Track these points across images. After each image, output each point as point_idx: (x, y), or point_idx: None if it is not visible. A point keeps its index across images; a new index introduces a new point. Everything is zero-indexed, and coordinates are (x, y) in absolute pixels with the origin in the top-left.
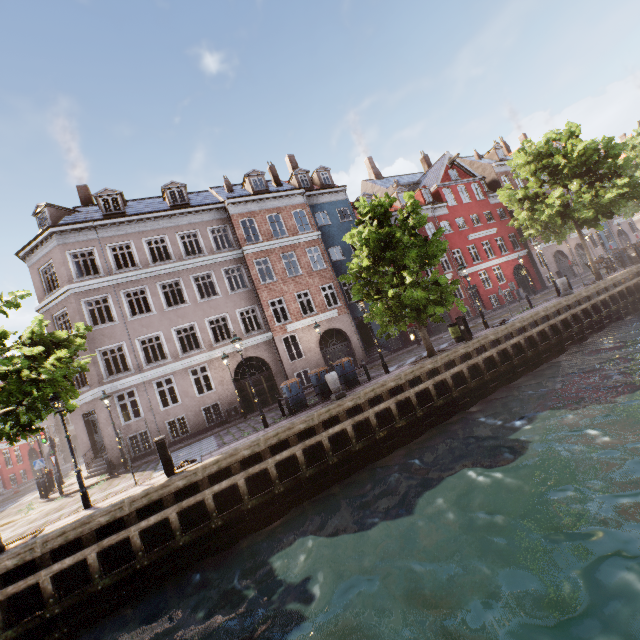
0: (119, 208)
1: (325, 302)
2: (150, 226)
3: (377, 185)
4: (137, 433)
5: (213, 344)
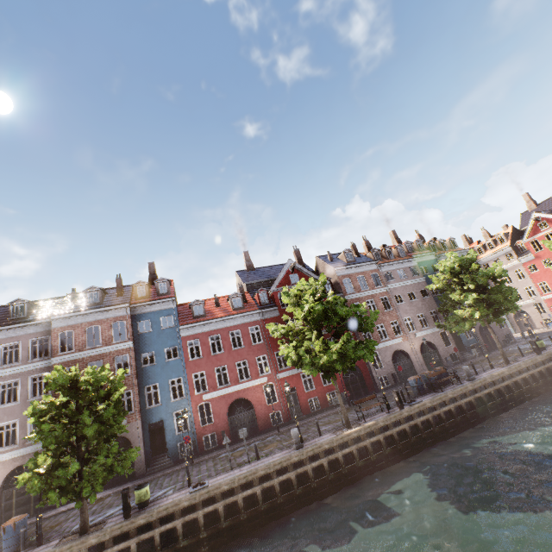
0: None
1: None
2: None
3: (241, 278)
4: None
5: None
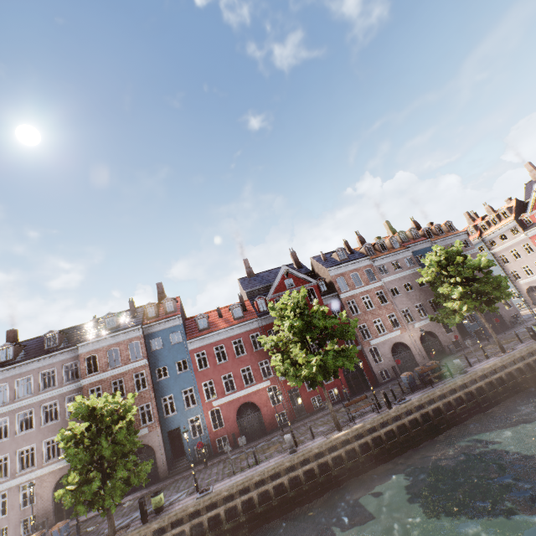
0: (11, 356)
1: (141, 420)
2: (23, 369)
3: (242, 286)
4: None
5: (44, 462)
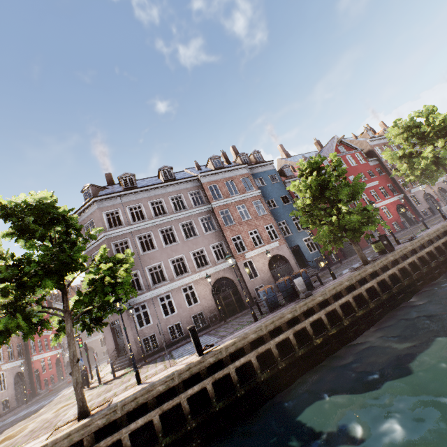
0: (133, 184)
1: (269, 237)
2: (153, 193)
3: (289, 160)
4: (148, 336)
5: (196, 269)
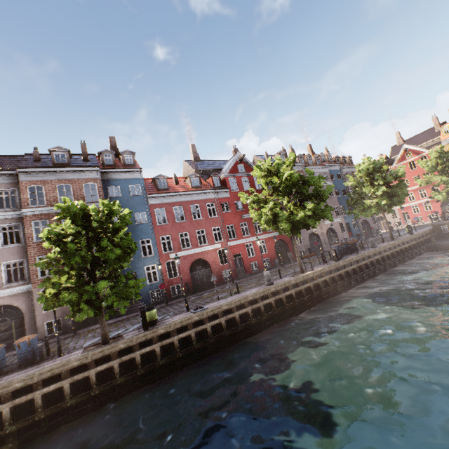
0: None
1: None
2: None
3: (190, 166)
4: None
5: None
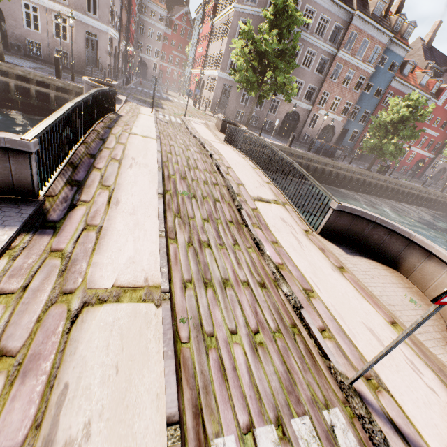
0: None
1: (341, 110)
2: None
3: (423, 51)
4: (241, 111)
5: None
